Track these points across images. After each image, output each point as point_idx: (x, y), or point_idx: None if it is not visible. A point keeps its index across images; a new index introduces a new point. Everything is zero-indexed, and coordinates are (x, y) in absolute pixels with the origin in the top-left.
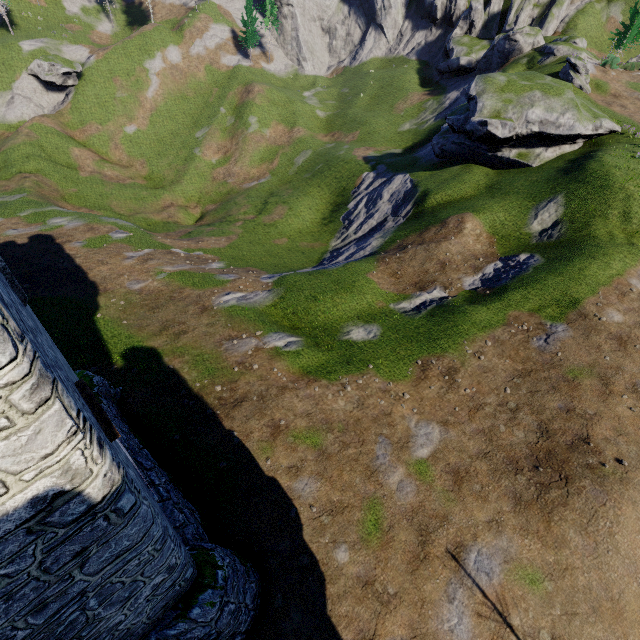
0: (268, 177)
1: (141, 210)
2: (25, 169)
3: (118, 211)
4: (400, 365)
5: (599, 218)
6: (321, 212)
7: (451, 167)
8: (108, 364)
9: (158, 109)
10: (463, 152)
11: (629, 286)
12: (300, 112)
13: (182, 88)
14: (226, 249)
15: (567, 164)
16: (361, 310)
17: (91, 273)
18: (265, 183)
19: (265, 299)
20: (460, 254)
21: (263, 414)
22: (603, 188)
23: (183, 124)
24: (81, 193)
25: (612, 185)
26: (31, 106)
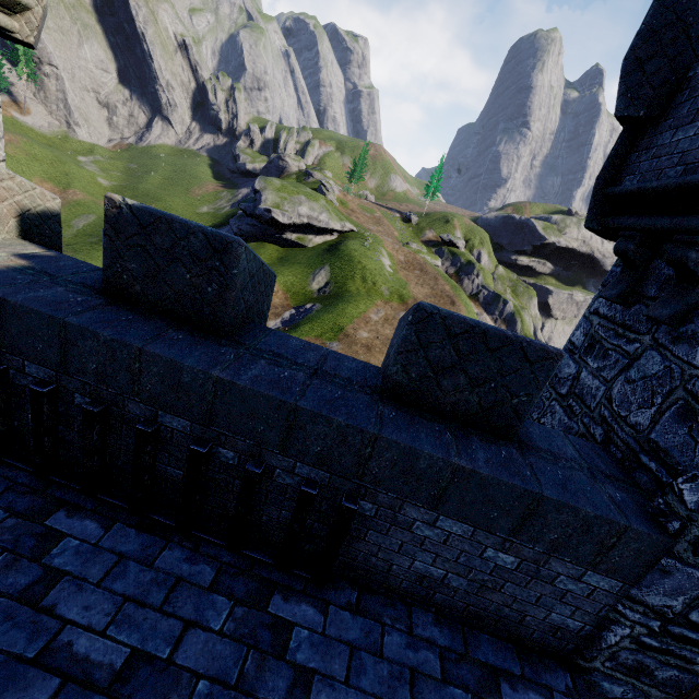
0: None
1: None
2: None
3: None
4: None
5: (351, 280)
6: None
7: (249, 243)
8: None
9: None
10: (257, 232)
11: (370, 318)
12: (76, 175)
13: None
14: None
15: (329, 247)
16: None
17: None
18: None
19: None
20: None
21: None
22: (350, 261)
23: None
24: None
25: (354, 260)
26: None
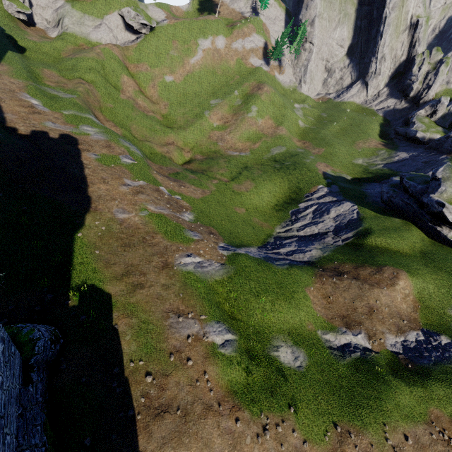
0: (248, 153)
1: (150, 139)
2: (84, 77)
3: (134, 133)
4: (319, 421)
5: None
6: (277, 198)
7: (393, 217)
8: (64, 294)
9: (193, 73)
10: (407, 211)
11: None
12: (288, 117)
13: (215, 66)
14: (199, 201)
15: None
16: (293, 325)
17: (91, 187)
18: (244, 157)
19: (216, 272)
20: (388, 307)
21: (180, 441)
22: None
23: (205, 90)
24: (114, 109)
25: None
26: (110, 35)
